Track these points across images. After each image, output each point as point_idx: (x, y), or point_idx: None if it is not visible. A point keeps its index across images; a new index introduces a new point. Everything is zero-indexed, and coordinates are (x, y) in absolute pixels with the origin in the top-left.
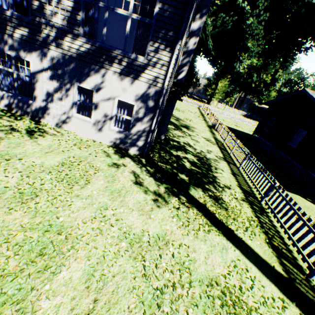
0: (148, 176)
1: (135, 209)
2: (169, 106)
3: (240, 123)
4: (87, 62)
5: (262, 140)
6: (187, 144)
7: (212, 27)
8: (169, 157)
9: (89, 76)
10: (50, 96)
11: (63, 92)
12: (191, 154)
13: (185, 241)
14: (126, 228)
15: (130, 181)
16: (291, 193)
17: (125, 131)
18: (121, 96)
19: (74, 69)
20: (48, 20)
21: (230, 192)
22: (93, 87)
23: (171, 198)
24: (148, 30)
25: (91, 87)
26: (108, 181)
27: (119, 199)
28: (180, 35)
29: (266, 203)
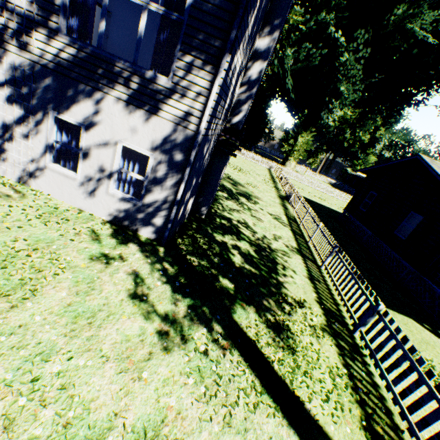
0: (162, 281)
1: (112, 358)
2: (216, 163)
3: (326, 195)
4: (72, 78)
5: (356, 222)
6: (243, 224)
7: (294, 61)
8: (209, 245)
9: (75, 102)
10: (8, 130)
11: (30, 125)
12: (246, 241)
13: (202, 438)
14: (74, 412)
15: (123, 291)
16: (399, 315)
17: (133, 198)
18: (128, 140)
19: (49, 88)
20: (6, 0)
21: (303, 314)
22: (81, 122)
23: (195, 329)
24: (177, 34)
25: (77, 120)
26: (77, 292)
27: (86, 332)
28: (229, 45)
29: (362, 336)
